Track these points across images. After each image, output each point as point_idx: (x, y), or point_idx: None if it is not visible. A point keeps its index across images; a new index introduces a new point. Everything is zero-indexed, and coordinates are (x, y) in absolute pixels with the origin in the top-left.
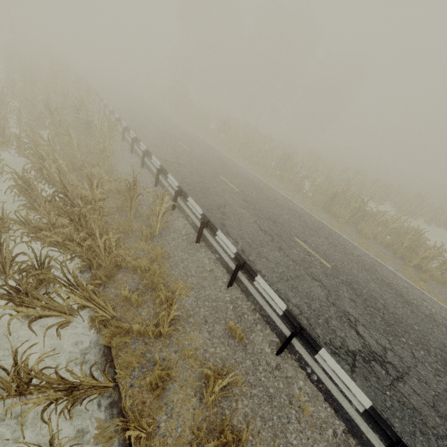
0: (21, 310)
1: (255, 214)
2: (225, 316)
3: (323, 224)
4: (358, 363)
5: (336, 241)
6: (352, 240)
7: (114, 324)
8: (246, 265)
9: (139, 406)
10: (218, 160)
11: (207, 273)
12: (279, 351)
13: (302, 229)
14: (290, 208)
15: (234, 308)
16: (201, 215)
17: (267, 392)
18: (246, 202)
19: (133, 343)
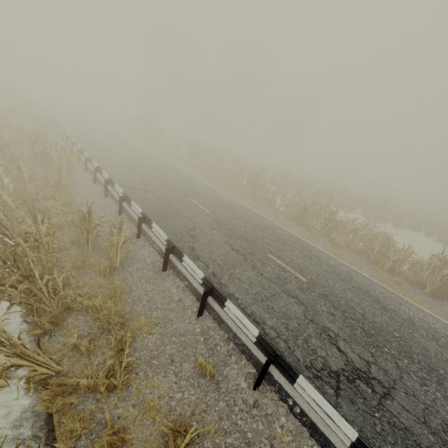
0: None
1: (226, 234)
2: (195, 351)
3: (297, 237)
4: (342, 384)
5: (310, 253)
6: (326, 251)
7: (55, 382)
8: (215, 290)
9: None
10: (188, 184)
11: (174, 304)
12: (255, 385)
13: (276, 244)
14: (263, 224)
15: (205, 340)
16: (166, 241)
17: (245, 439)
18: (217, 223)
19: (80, 402)
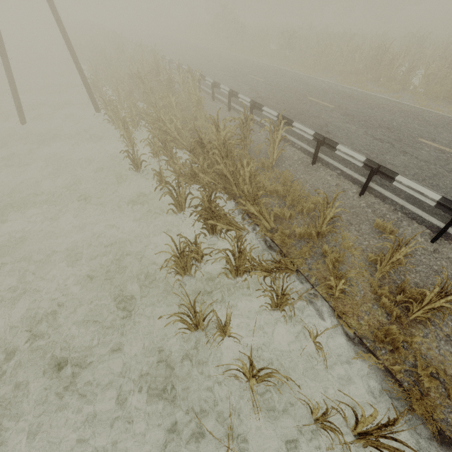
0: (218, 225)
1: (362, 126)
2: (367, 218)
3: (450, 118)
4: None
5: None
6: None
7: (280, 230)
8: (381, 169)
9: (322, 280)
10: (297, 82)
11: (334, 188)
12: (435, 238)
13: (425, 128)
14: (401, 110)
15: (373, 211)
16: (313, 135)
17: (432, 269)
18: (348, 116)
19: (297, 243)
